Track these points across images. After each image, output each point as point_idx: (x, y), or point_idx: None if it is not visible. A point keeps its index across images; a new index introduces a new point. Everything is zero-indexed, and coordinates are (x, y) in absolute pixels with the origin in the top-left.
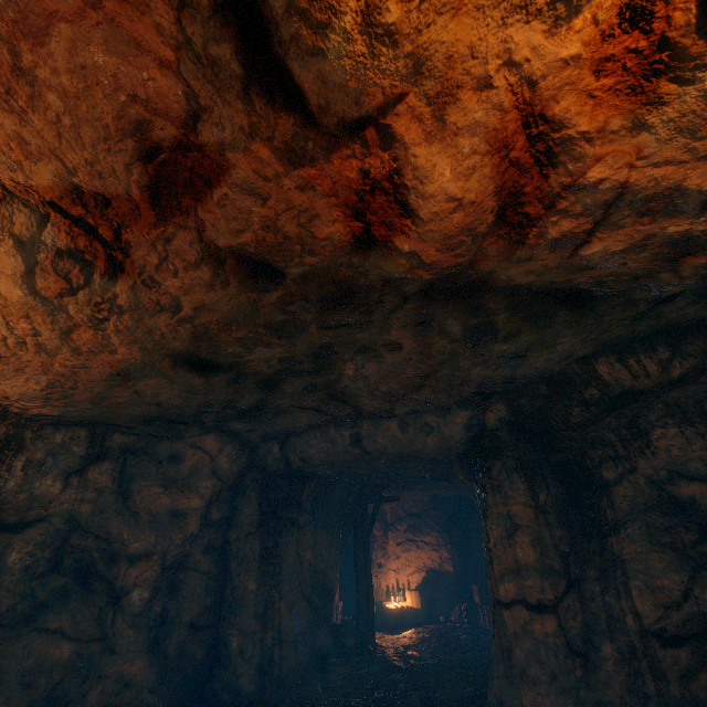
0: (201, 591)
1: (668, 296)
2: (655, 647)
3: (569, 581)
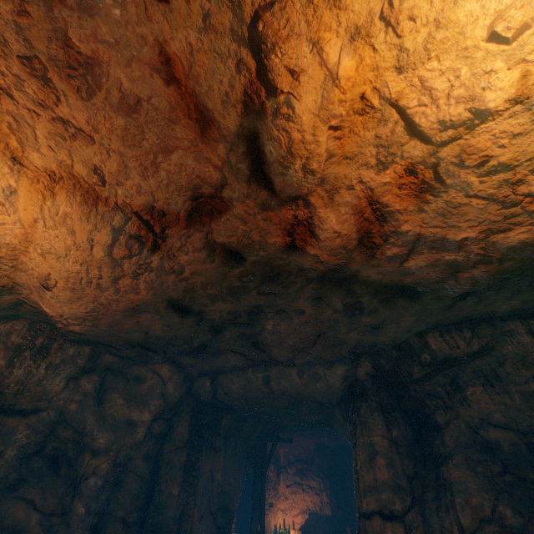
0: (135, 492)
1: (462, 296)
2: None
3: (413, 499)
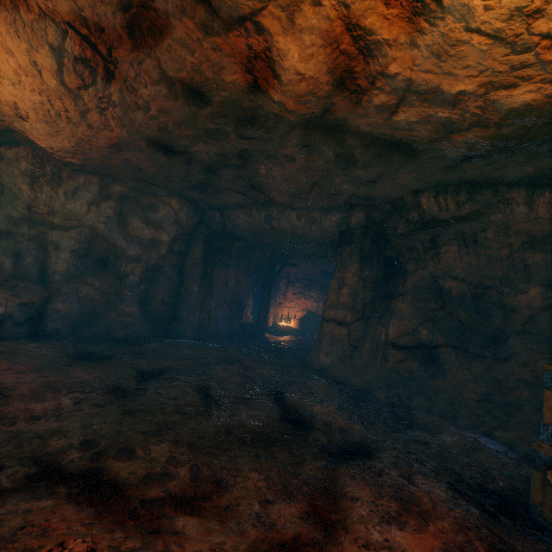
0: (168, 287)
1: (466, 158)
2: (389, 349)
3: (362, 316)
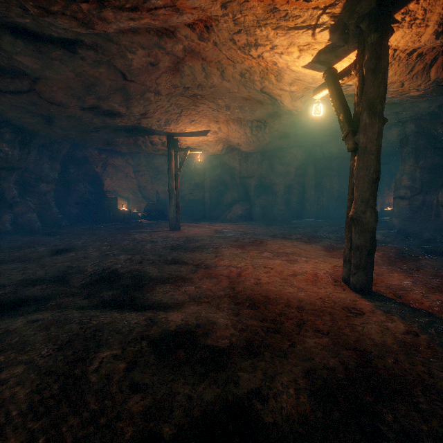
0: (297, 194)
1: None
2: (440, 209)
3: (420, 191)
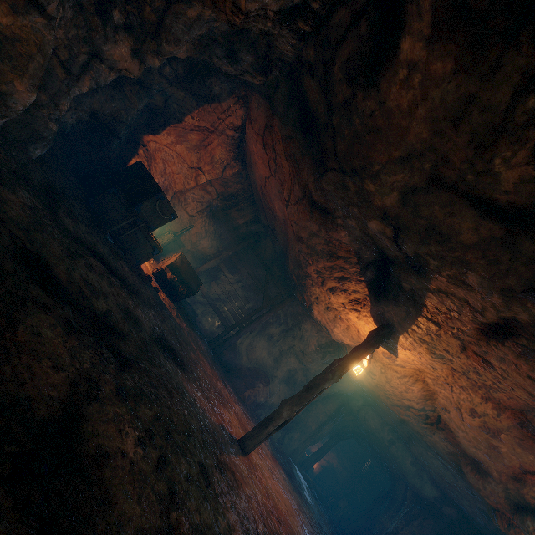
0: None
1: None
2: None
3: None
